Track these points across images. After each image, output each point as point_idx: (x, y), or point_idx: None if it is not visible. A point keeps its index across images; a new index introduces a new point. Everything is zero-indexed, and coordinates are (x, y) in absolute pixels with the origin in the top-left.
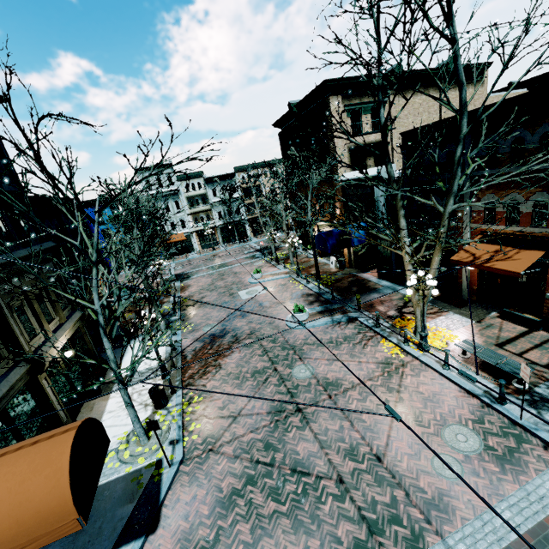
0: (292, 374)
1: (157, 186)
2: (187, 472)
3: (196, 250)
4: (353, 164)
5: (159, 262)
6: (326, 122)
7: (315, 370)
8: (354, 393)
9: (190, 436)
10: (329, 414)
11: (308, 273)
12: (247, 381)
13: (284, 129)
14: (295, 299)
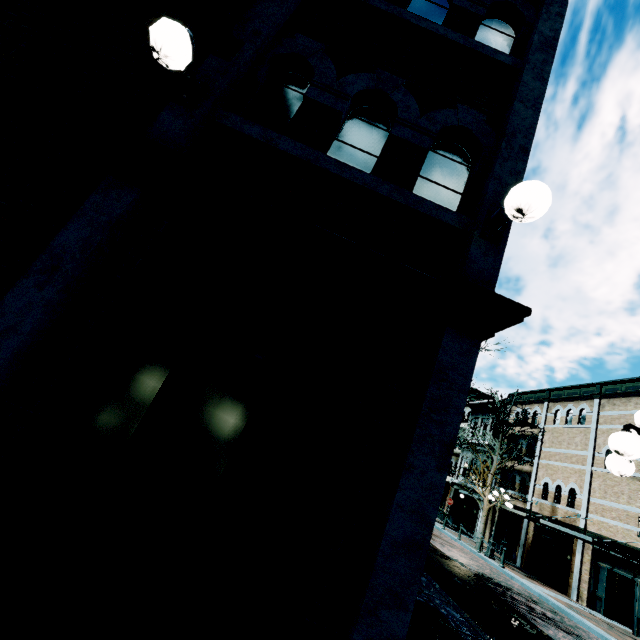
0: None
1: None
2: None
3: None
4: None
5: None
6: None
7: None
8: None
9: None
10: None
11: None
12: None
13: None
14: None
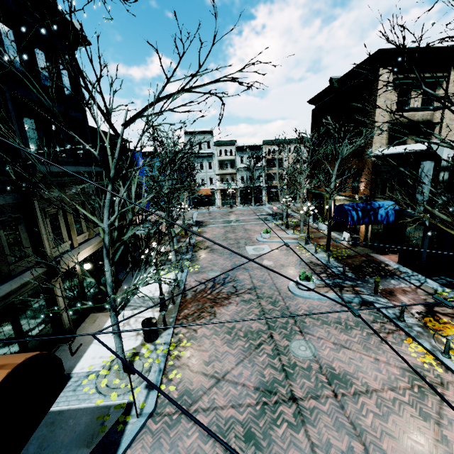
0: (290, 348)
1: (197, 148)
2: (153, 431)
3: (217, 205)
4: (391, 140)
5: (185, 207)
6: (369, 95)
7: (317, 351)
8: (369, 401)
9: (168, 385)
10: (333, 421)
11: (317, 243)
12: (239, 340)
13: (318, 106)
14: (301, 266)
